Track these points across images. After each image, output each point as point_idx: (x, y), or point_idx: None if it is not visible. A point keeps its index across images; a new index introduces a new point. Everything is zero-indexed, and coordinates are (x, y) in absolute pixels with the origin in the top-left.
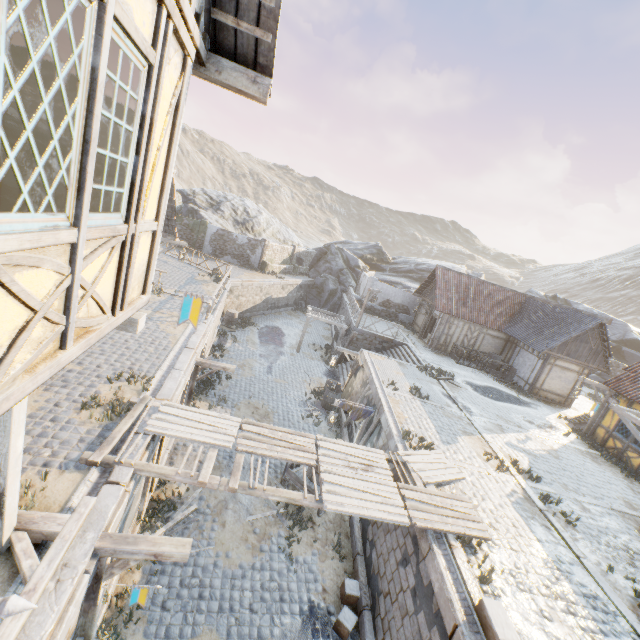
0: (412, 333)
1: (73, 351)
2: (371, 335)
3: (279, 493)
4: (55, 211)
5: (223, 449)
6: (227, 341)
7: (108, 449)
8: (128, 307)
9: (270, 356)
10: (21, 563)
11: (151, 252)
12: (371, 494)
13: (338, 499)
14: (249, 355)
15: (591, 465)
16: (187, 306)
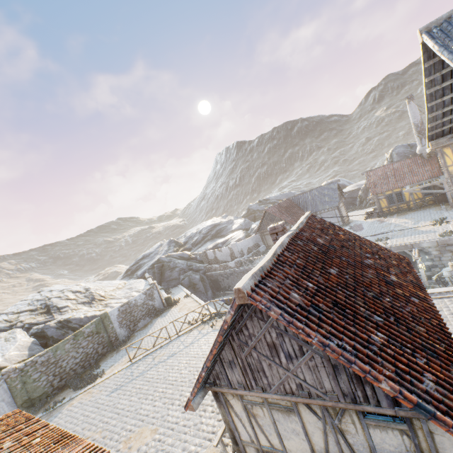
0: None
1: None
2: None
3: None
4: None
5: None
6: None
7: None
8: None
9: None
10: None
11: None
12: None
13: None
14: None
15: (410, 214)
16: None
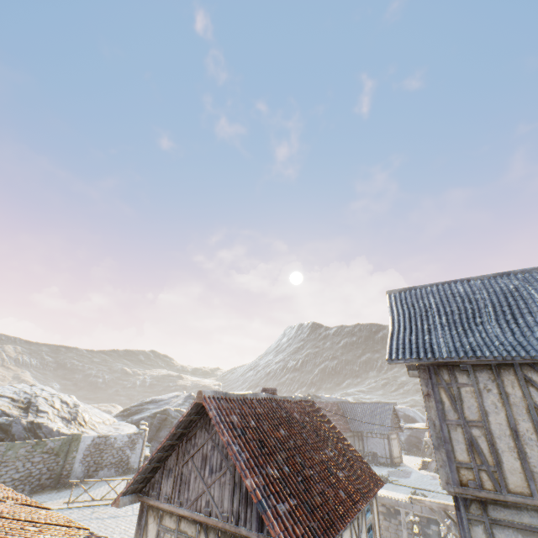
0: None
1: None
2: None
3: None
4: None
5: None
6: None
7: None
8: None
9: None
10: None
11: None
12: None
13: None
14: None
15: None
16: None
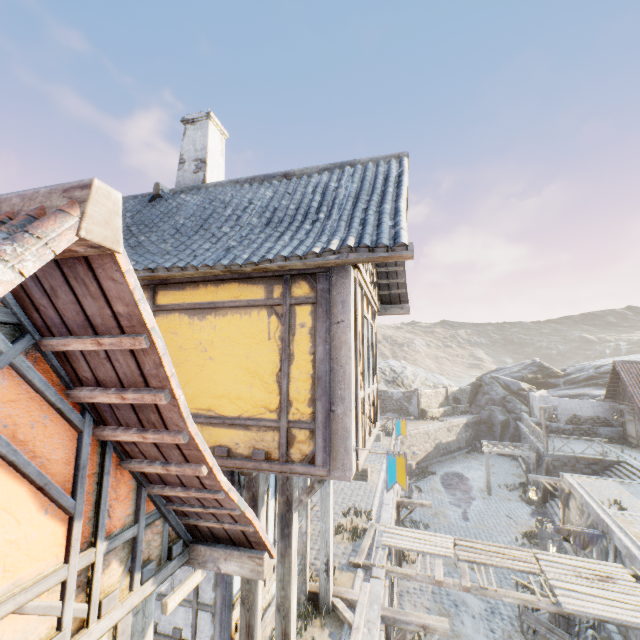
0: (629, 448)
1: (372, 439)
2: (569, 458)
3: (510, 594)
4: (366, 382)
5: (445, 597)
6: (412, 492)
7: (363, 556)
8: (376, 426)
9: (460, 502)
10: (344, 614)
11: (376, 399)
12: (617, 602)
13: (576, 602)
14: (438, 503)
15: None
16: (398, 426)
